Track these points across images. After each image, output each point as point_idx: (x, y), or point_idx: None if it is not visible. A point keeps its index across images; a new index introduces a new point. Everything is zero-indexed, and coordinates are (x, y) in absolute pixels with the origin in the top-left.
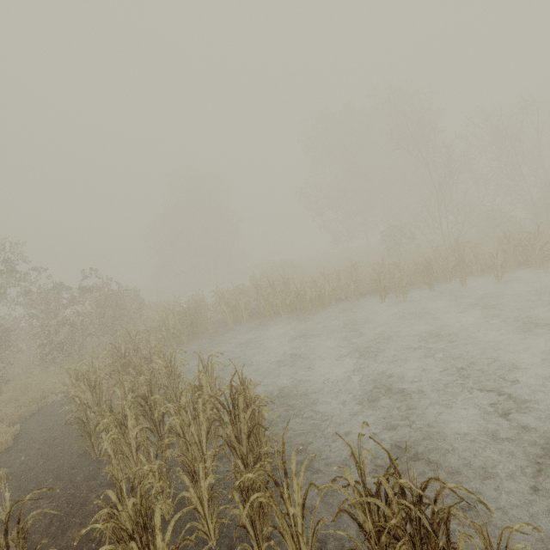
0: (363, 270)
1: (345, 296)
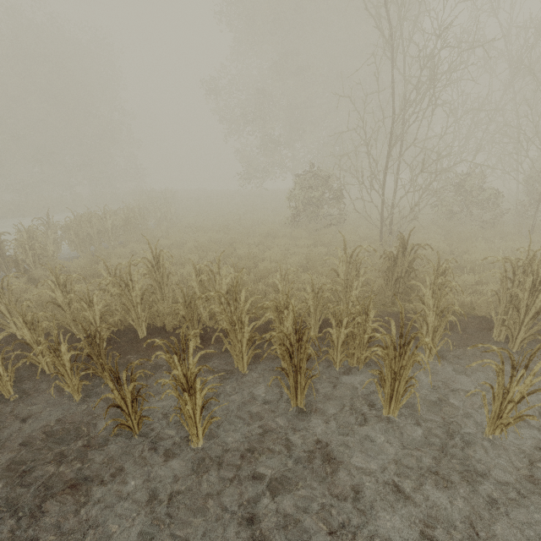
0: (226, 250)
1: (125, 330)
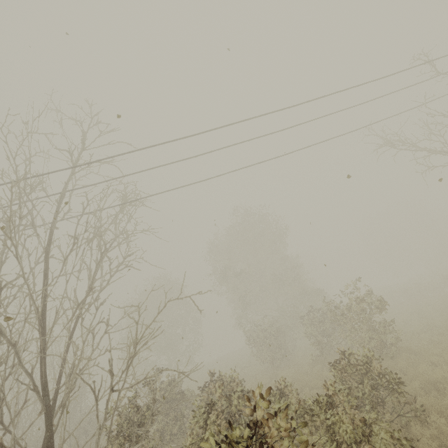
0: None
1: None
